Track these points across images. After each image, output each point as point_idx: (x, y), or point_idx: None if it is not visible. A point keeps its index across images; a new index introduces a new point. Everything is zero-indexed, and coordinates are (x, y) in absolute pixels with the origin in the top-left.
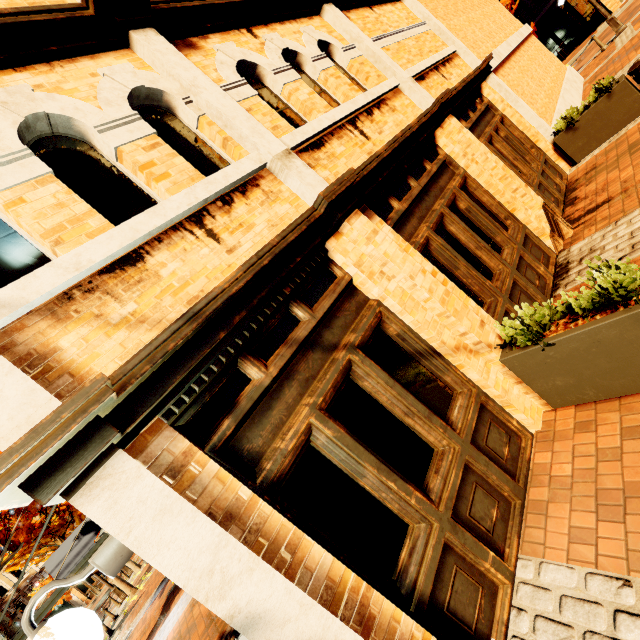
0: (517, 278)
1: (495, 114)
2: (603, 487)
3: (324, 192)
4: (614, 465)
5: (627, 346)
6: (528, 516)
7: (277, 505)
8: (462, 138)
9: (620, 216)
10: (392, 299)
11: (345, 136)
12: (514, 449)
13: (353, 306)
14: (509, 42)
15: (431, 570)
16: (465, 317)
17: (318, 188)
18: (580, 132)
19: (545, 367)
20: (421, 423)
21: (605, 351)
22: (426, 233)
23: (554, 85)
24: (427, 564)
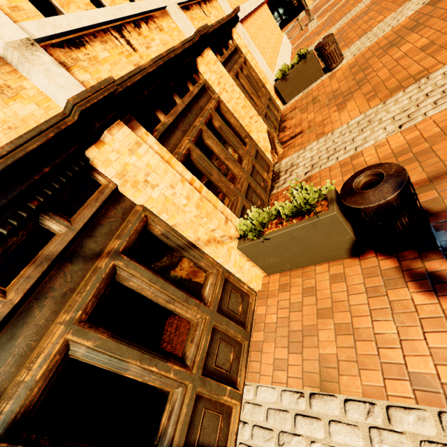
0: (251, 182)
1: (241, 56)
2: (292, 329)
3: (75, 98)
4: (298, 313)
5: (308, 240)
6: (252, 352)
7: (19, 446)
8: (217, 69)
9: (307, 144)
10: (155, 205)
11: (110, 42)
12: (245, 305)
13: (119, 212)
14: (251, 3)
15: (185, 424)
16: (214, 217)
17: (72, 92)
18: (289, 82)
19: (264, 252)
20: (180, 306)
21: (297, 243)
22: (188, 145)
23: (276, 45)
24: (182, 421)
